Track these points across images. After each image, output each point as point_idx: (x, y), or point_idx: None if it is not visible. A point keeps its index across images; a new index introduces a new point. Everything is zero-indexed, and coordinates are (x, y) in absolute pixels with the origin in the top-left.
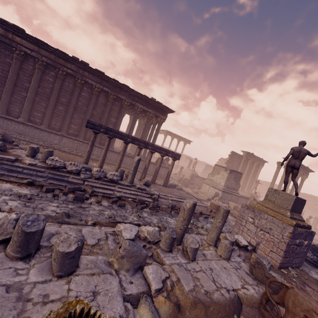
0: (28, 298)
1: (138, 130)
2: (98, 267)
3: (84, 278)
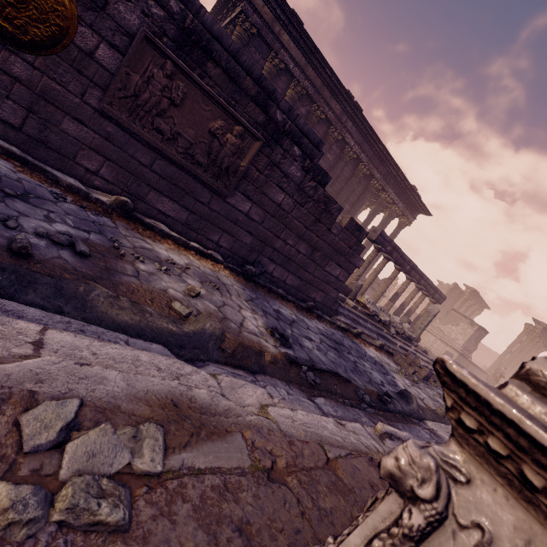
0: None
1: None
2: None
3: None
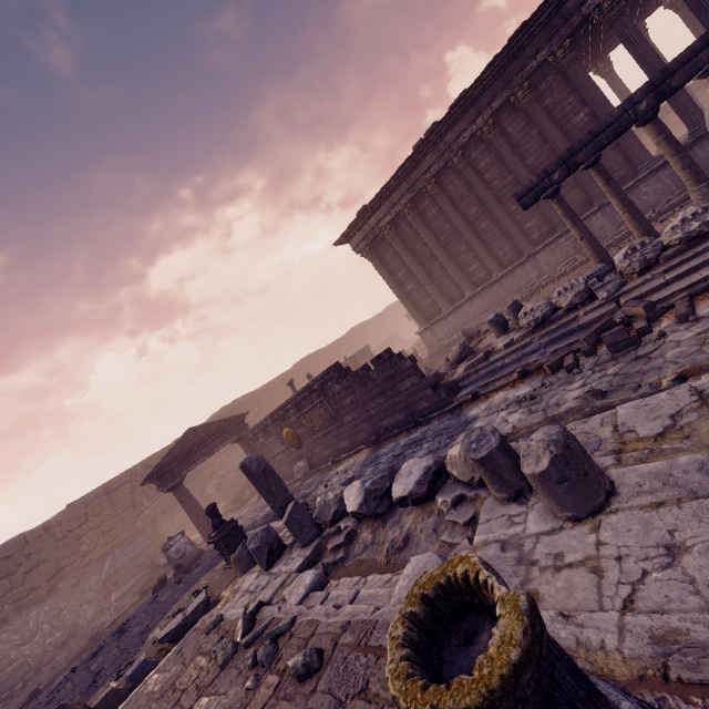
0: (531, 560)
1: (698, 23)
2: (673, 484)
3: (633, 516)
